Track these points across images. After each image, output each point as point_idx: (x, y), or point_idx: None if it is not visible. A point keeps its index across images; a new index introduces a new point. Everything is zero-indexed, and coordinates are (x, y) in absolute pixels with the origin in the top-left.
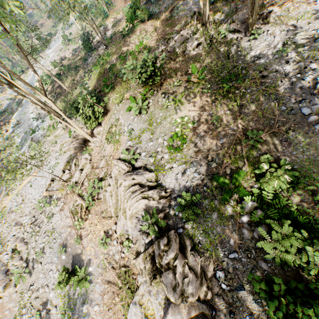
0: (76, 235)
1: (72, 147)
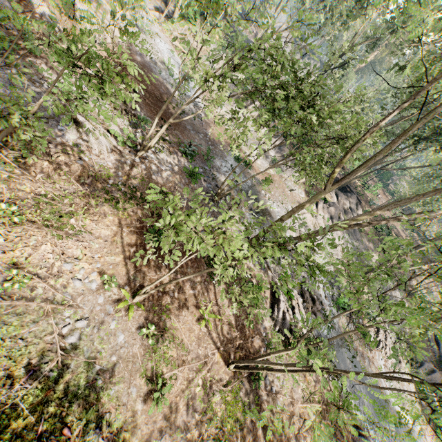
0: (178, 57)
1: (157, 4)
